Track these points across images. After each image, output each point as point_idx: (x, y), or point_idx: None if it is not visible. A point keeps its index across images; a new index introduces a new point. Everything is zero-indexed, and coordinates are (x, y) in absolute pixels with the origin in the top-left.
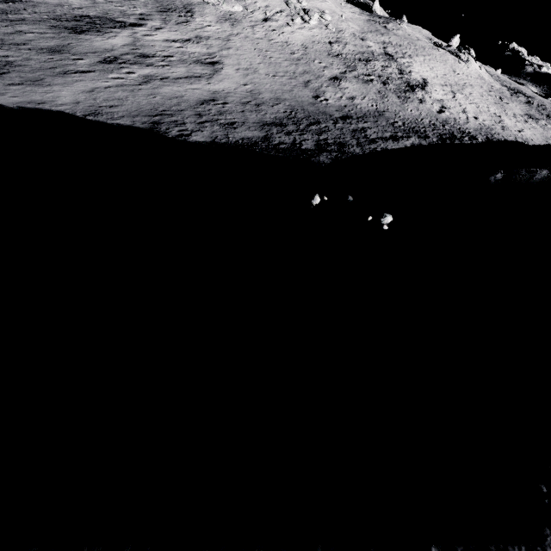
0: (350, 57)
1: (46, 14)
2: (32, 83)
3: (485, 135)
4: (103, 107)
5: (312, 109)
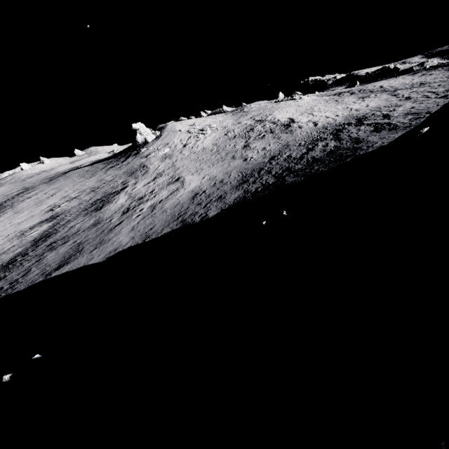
0: (241, 133)
1: (77, 211)
2: (100, 244)
3: (353, 119)
4: (147, 231)
5: (251, 166)
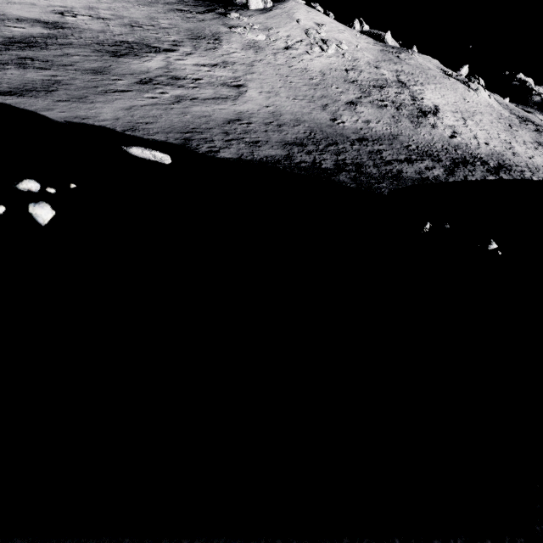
0: (365, 83)
1: (91, 39)
2: (77, 100)
3: (496, 161)
4: (140, 123)
5: (330, 131)
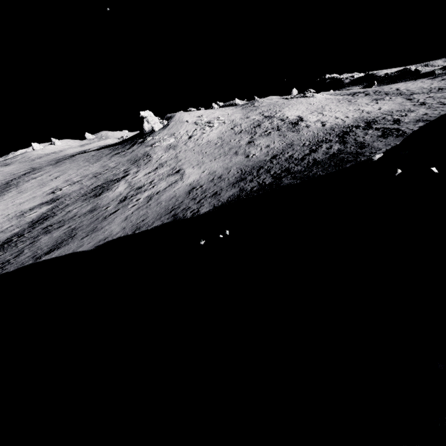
0: (248, 129)
1: (77, 196)
2: (92, 232)
3: (362, 122)
4: (139, 223)
5: (251, 163)
